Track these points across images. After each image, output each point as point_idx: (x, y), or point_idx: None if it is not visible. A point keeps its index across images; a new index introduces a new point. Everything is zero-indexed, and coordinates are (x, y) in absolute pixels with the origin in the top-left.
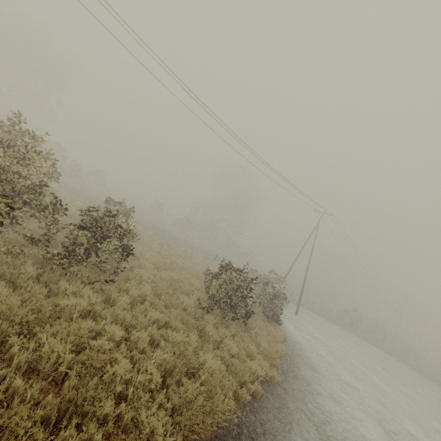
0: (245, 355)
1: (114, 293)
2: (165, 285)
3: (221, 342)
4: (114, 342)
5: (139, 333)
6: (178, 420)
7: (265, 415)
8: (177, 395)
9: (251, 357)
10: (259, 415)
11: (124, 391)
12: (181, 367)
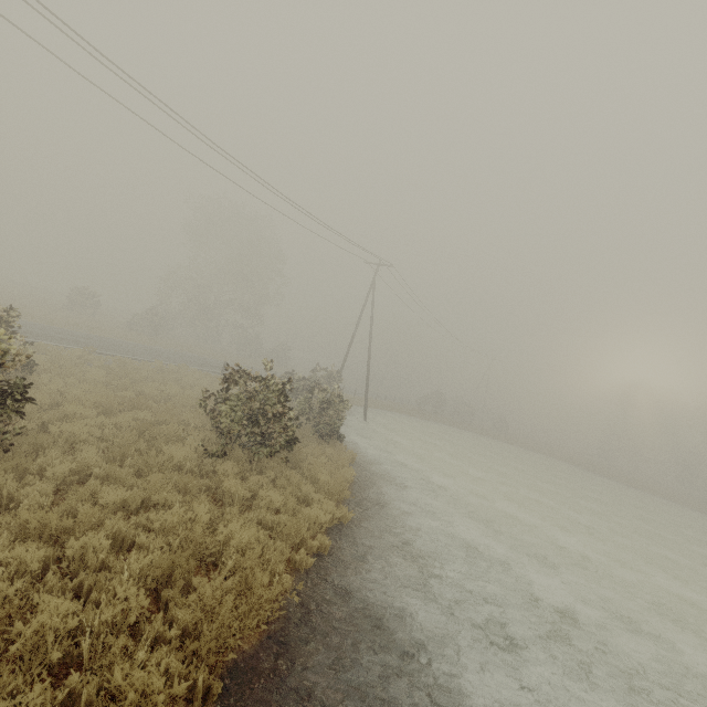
0: (298, 503)
1: (7, 486)
2: (129, 438)
3: (255, 497)
4: (30, 574)
5: (84, 540)
6: (194, 649)
7: (340, 573)
8: (186, 611)
9: (307, 501)
10: (331, 576)
11: (73, 652)
12: (186, 564)
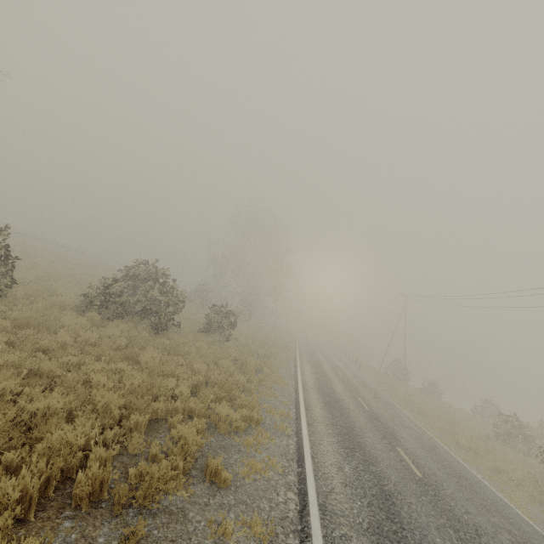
0: None
1: None
2: None
3: None
4: None
5: None
6: None
7: None
8: None
9: None
10: None
11: None
12: None
